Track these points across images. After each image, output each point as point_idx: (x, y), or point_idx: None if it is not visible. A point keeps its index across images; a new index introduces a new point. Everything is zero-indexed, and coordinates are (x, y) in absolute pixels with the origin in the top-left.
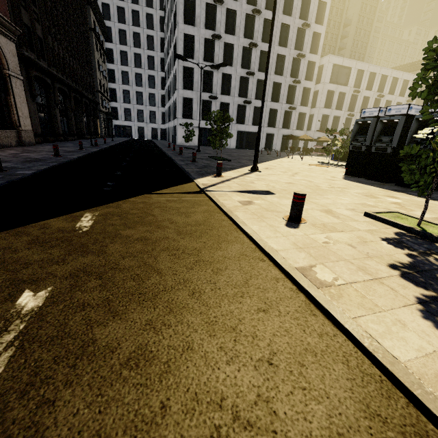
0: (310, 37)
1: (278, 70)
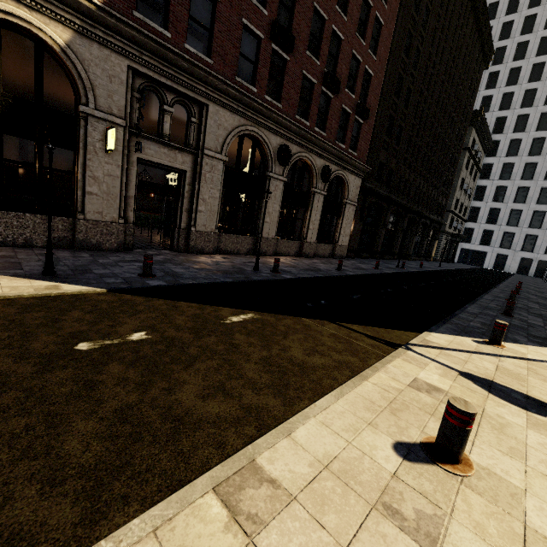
0: None
1: None
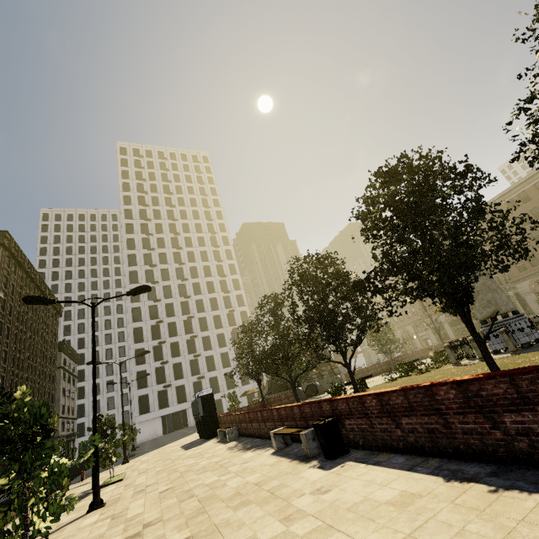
0: (239, 315)
1: (222, 344)
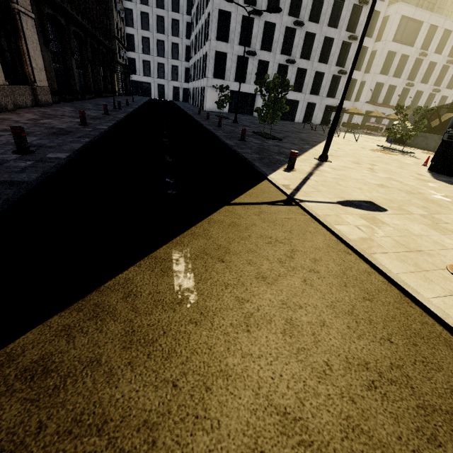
0: None
1: (332, 21)
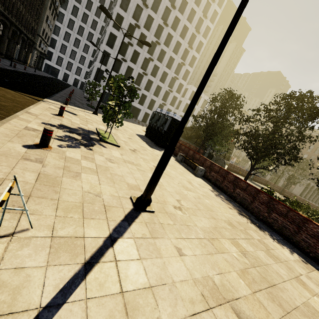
0: (184, 71)
1: (162, 80)
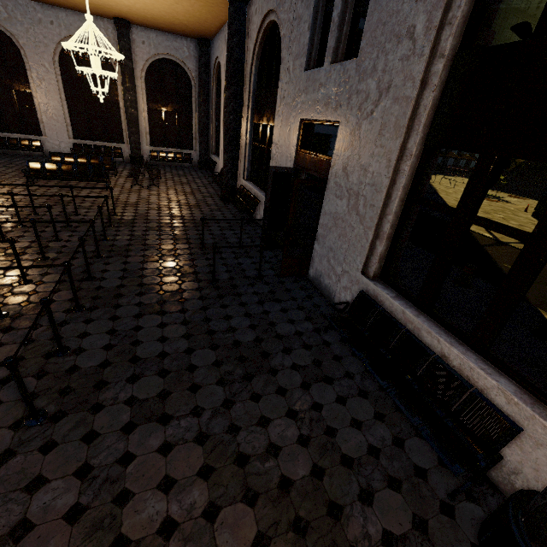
0: None
1: None
